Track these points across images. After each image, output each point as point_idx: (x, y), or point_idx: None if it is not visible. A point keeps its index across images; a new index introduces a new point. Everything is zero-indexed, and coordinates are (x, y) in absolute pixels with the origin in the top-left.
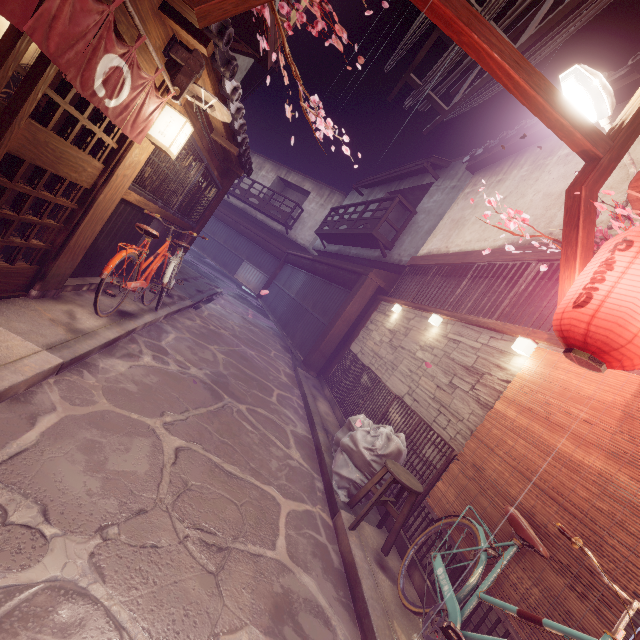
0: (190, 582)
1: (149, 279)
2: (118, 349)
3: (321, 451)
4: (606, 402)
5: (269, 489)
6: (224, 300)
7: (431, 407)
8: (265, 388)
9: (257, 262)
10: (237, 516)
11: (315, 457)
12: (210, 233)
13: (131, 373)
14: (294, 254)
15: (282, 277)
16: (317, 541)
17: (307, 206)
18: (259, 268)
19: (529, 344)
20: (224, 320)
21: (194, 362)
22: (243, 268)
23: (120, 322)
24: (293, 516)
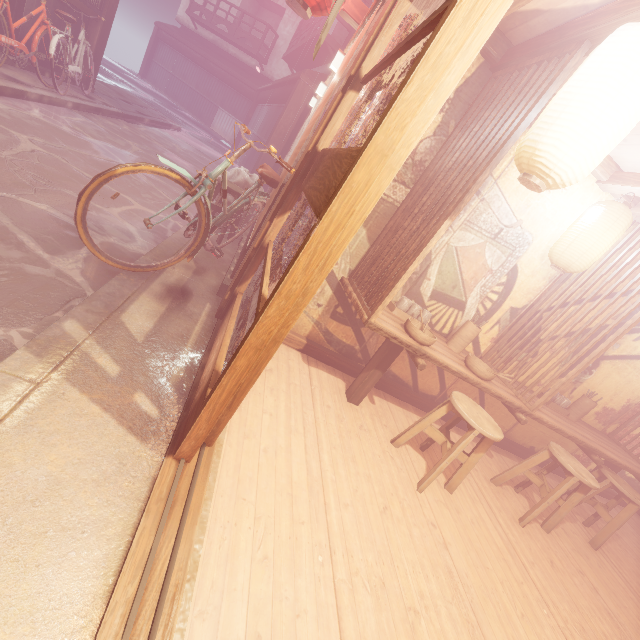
0: (7, 179)
1: (34, 49)
2: (2, 99)
3: None
4: (342, 66)
5: (128, 198)
6: (180, 134)
7: None
8: None
9: (232, 108)
10: (79, 188)
11: None
12: (180, 77)
13: (9, 112)
14: (261, 88)
15: (253, 119)
16: (159, 226)
17: (282, 30)
18: (234, 115)
19: (338, 56)
20: (166, 140)
21: (96, 137)
22: (218, 117)
23: (4, 80)
24: (143, 212)
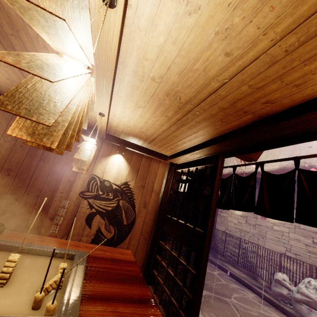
0: None
1: None
2: None
3: (276, 304)
4: None
5: None
6: None
7: (312, 257)
8: (213, 276)
9: None
10: None
11: (276, 309)
12: None
13: None
14: None
15: None
16: None
17: None
18: None
19: None
20: None
21: None
22: None
23: None
24: None
